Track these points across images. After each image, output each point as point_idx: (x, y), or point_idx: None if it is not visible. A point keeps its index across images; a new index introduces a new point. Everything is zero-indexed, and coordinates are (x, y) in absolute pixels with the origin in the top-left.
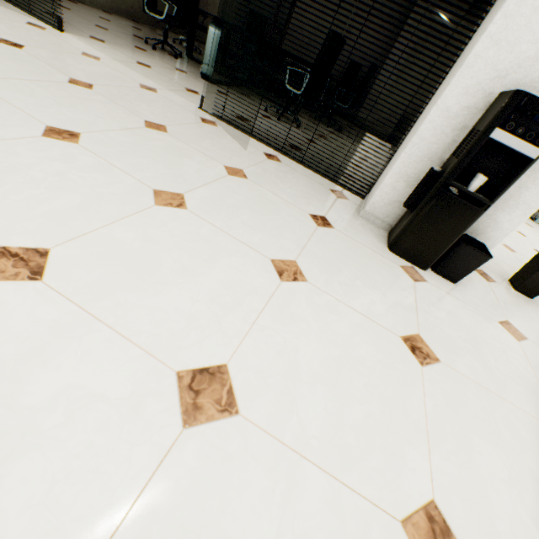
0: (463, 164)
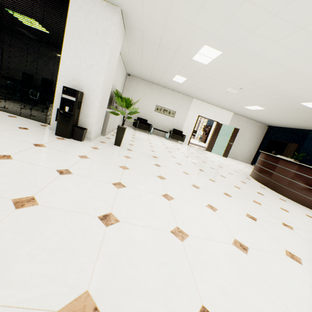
0: (60, 104)
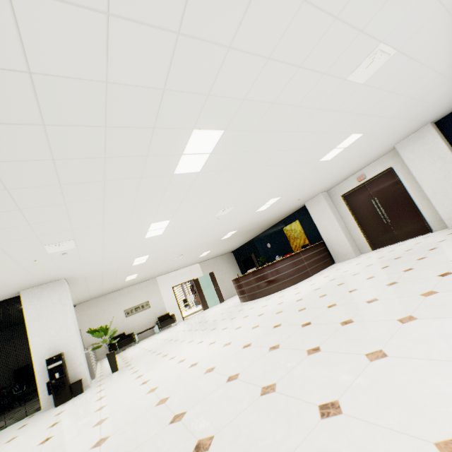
0: (50, 376)
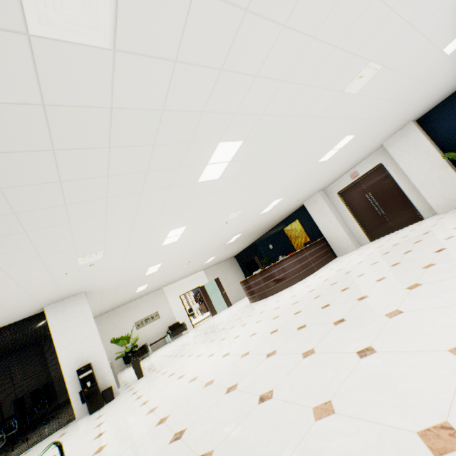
0: (82, 385)
